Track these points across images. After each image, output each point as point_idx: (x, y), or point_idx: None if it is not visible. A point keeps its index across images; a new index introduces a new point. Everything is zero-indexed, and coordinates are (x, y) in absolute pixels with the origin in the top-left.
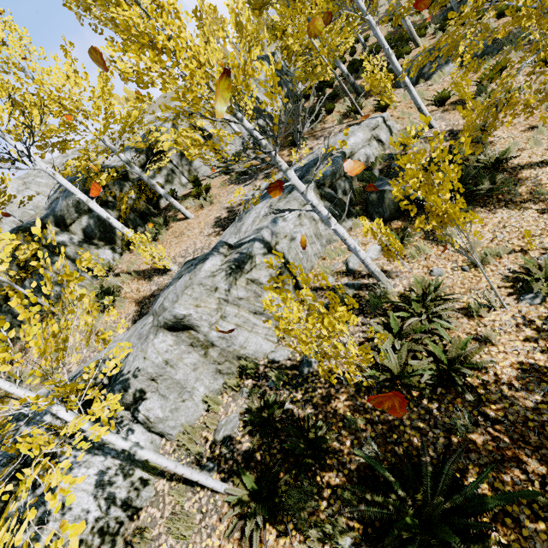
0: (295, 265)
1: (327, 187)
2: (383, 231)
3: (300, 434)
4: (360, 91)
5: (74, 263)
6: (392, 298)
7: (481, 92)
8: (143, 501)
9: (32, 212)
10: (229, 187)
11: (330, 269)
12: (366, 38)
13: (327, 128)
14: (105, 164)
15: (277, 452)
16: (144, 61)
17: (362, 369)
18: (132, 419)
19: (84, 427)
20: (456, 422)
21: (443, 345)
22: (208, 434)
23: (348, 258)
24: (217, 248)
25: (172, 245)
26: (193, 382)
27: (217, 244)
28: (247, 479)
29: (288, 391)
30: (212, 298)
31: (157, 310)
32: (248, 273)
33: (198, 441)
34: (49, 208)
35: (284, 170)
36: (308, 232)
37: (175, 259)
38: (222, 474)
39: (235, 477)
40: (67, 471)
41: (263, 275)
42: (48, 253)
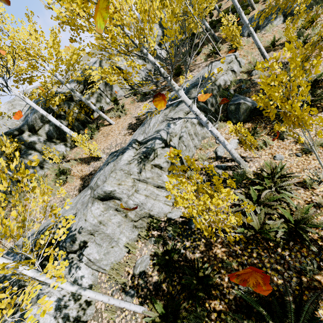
0: (190, 159)
1: (201, 101)
2: (242, 131)
3: (193, 273)
4: (218, 39)
5: (41, 154)
6: (249, 175)
7: (299, 37)
8: (88, 316)
9: (18, 122)
10: (136, 103)
11: (205, 156)
12: (220, 6)
13: (197, 64)
14: (58, 91)
15: (177, 284)
16: (74, 7)
17: (234, 227)
18: (79, 259)
19: (42, 279)
20: (306, 268)
21: (290, 210)
22: (129, 269)
23: (216, 148)
24: (131, 145)
25: (102, 141)
26: (118, 234)
27: (130, 142)
28: (158, 306)
29: (181, 240)
30: (129, 178)
31: (93, 186)
32: (152, 161)
33: (123, 274)
34: (24, 120)
35: (177, 90)
36: (190, 132)
37: (104, 150)
38: (140, 299)
39: (149, 303)
40: (35, 300)
41: (162, 162)
42: (25, 148)
